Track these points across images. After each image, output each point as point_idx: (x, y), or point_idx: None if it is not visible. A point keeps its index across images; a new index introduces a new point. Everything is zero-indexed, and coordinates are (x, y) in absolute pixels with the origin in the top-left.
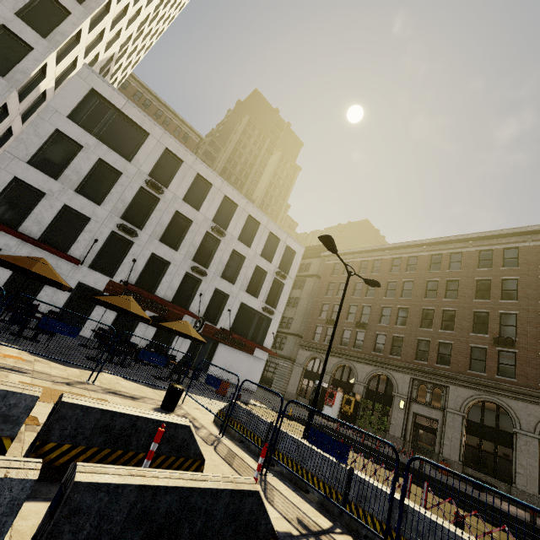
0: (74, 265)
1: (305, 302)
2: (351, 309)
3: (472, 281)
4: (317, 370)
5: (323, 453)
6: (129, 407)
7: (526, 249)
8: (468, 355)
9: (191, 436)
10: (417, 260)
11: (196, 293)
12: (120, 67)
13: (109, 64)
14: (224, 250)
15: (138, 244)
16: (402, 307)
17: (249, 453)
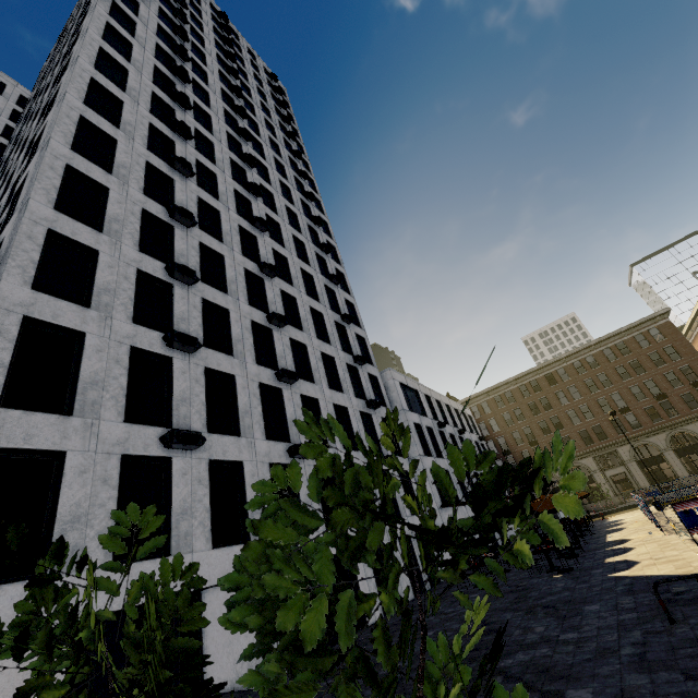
0: (465, 507)
1: None
2: (514, 435)
3: (582, 383)
4: None
5: None
6: None
7: (596, 354)
8: (612, 426)
9: None
10: (537, 382)
11: None
12: None
13: None
14: None
15: None
16: (552, 417)
17: None
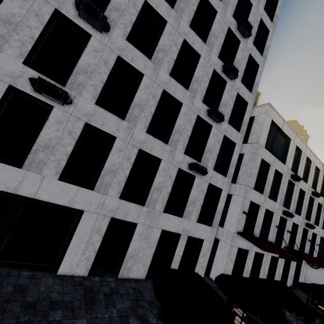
0: None
1: None
2: None
3: None
4: None
5: None
6: None
7: None
8: None
9: None
10: None
11: (305, 239)
12: None
13: None
14: (315, 204)
15: (288, 219)
16: None
17: None
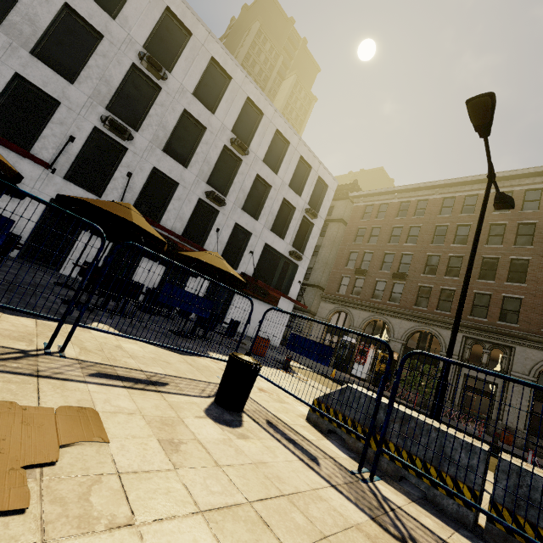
0: (42, 172)
1: (328, 250)
2: (386, 258)
3: None
4: (343, 325)
5: None
6: None
7: None
8: None
9: None
10: (477, 199)
11: (211, 227)
12: None
13: None
14: (245, 173)
15: (134, 151)
16: (455, 256)
17: (456, 527)
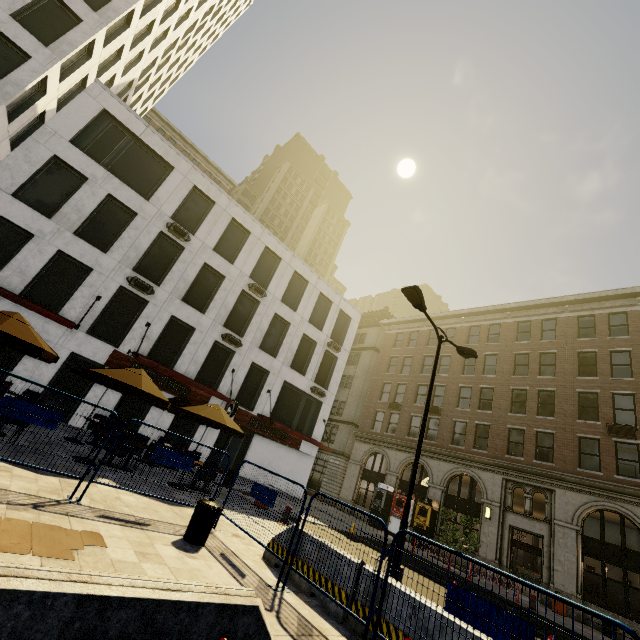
0: (67, 329)
1: (361, 381)
2: (420, 389)
3: (572, 354)
4: (379, 469)
5: (480, 635)
6: (140, 579)
7: (637, 314)
8: (576, 448)
9: (260, 628)
10: (500, 328)
11: (227, 368)
12: (140, 99)
13: (126, 92)
14: (263, 313)
15: (154, 303)
16: (486, 387)
17: (329, 618)
